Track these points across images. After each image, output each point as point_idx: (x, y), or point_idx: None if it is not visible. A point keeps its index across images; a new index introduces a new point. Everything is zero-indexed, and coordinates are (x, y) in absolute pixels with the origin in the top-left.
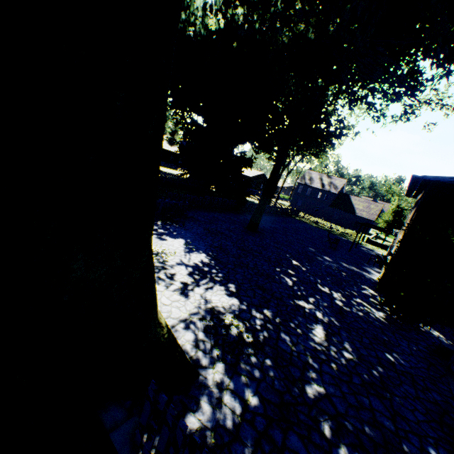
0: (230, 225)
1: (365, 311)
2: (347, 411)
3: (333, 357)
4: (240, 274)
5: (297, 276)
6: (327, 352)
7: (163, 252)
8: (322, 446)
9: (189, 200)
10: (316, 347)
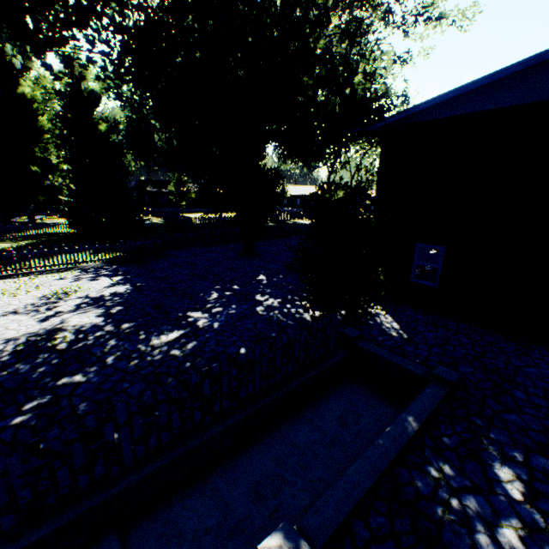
0: (218, 255)
1: (292, 313)
2: (84, 393)
3: (149, 355)
4: (149, 298)
5: (238, 290)
6: (149, 351)
7: (77, 290)
8: (5, 414)
9: (160, 238)
10: (140, 348)
